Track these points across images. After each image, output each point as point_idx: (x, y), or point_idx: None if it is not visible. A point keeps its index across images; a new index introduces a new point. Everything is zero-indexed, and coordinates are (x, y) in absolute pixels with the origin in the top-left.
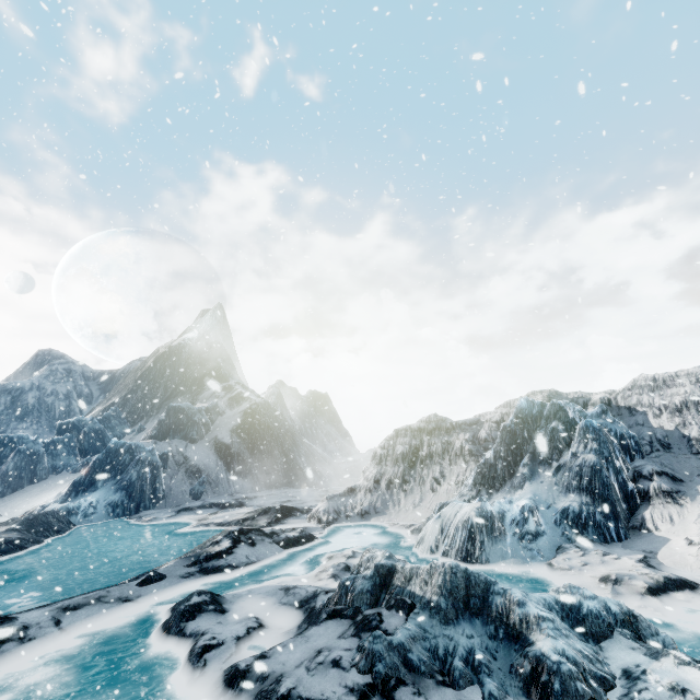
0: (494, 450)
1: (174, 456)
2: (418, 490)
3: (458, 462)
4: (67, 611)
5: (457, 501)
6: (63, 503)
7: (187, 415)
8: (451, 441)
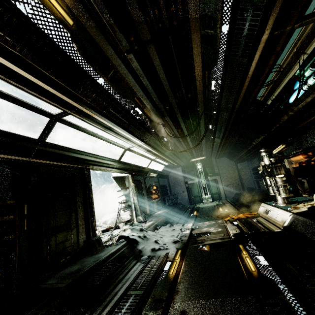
0: None
1: None
2: None
3: None
4: None
5: None
6: None
7: None
8: None
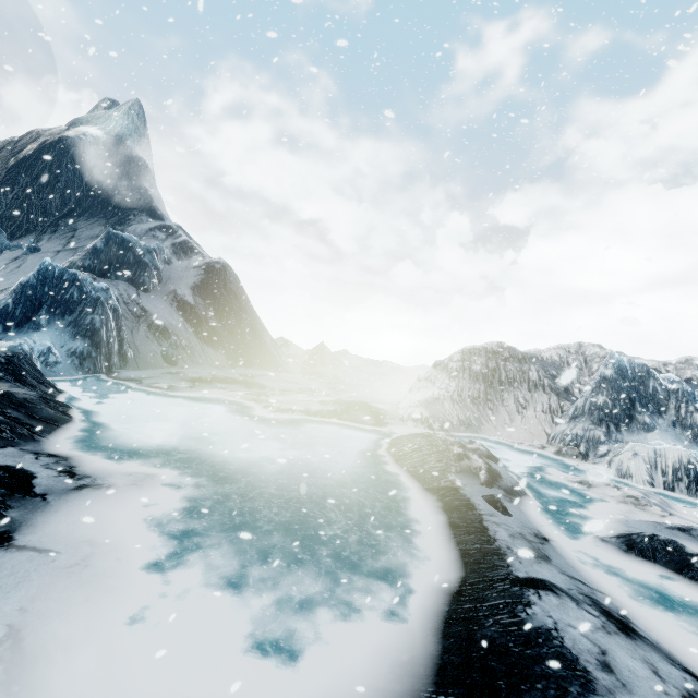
0: (607, 393)
1: (127, 304)
2: (504, 410)
3: (539, 392)
4: (551, 563)
5: (641, 441)
6: (8, 341)
7: (134, 252)
8: (525, 370)
